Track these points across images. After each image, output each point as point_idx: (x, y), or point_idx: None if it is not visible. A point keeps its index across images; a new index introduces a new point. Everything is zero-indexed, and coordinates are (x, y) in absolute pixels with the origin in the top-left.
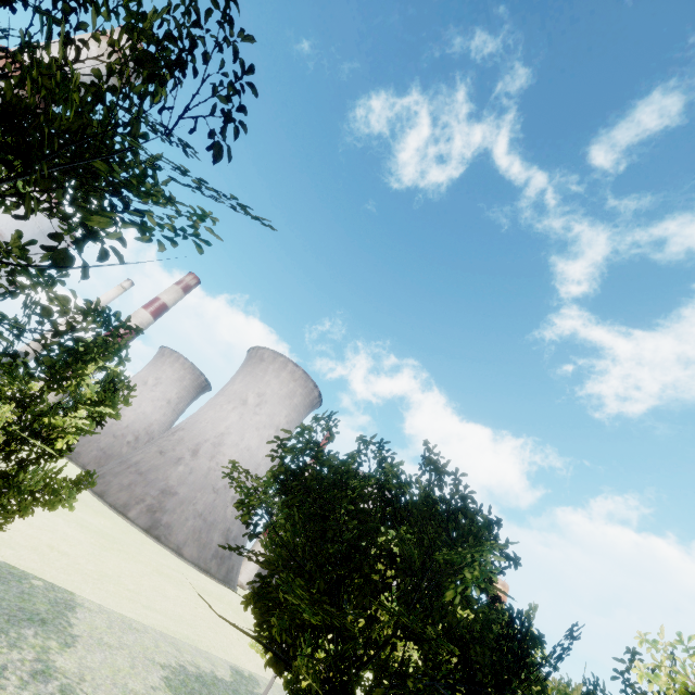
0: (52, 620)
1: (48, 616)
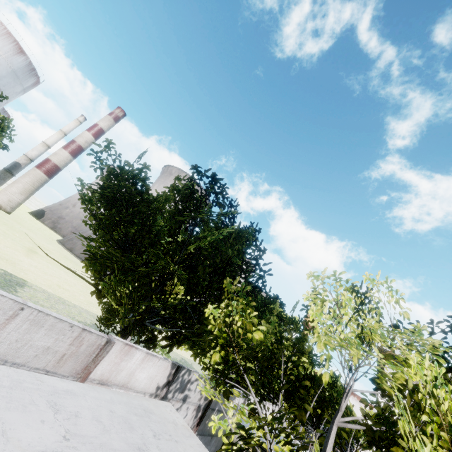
0: (2, 286)
1: (0, 284)
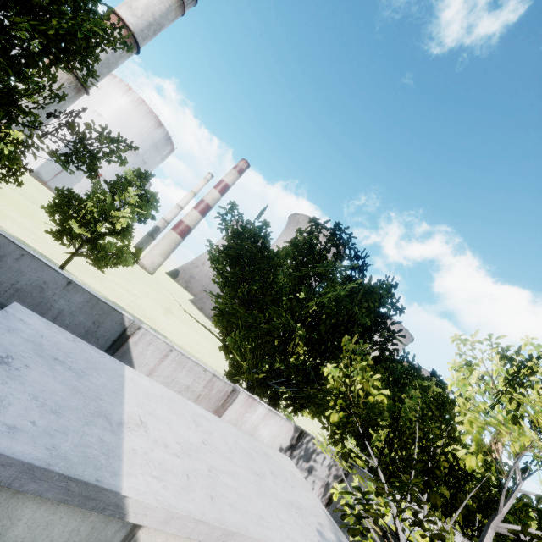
0: None
1: None
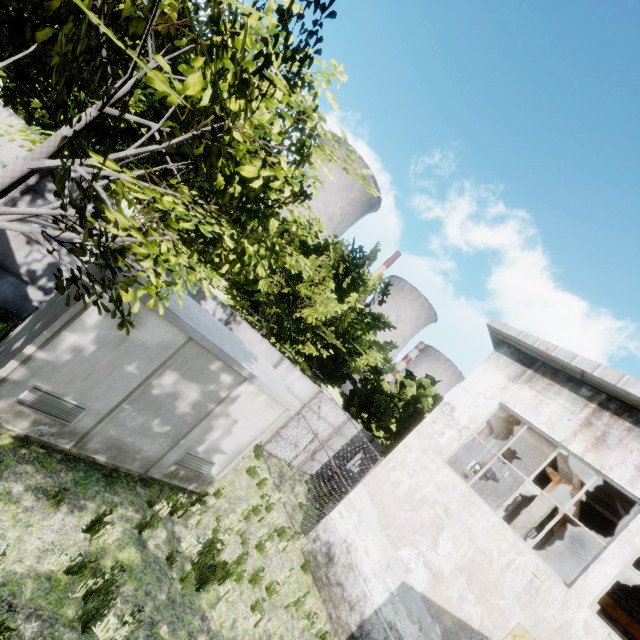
0: None
1: None
